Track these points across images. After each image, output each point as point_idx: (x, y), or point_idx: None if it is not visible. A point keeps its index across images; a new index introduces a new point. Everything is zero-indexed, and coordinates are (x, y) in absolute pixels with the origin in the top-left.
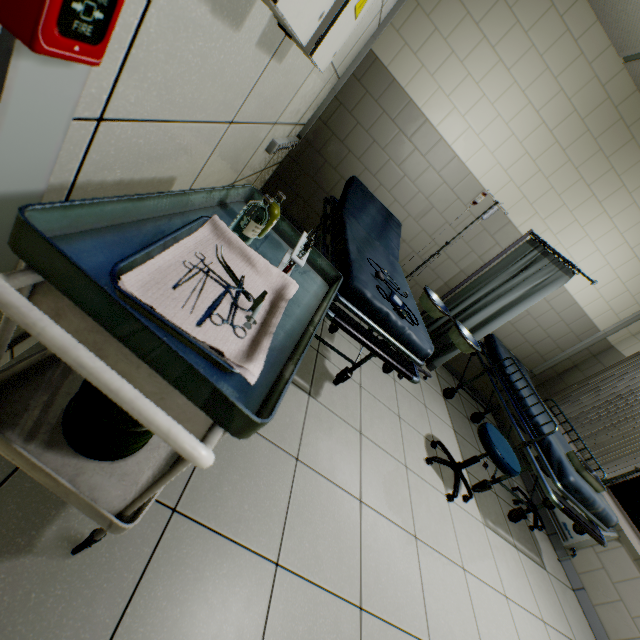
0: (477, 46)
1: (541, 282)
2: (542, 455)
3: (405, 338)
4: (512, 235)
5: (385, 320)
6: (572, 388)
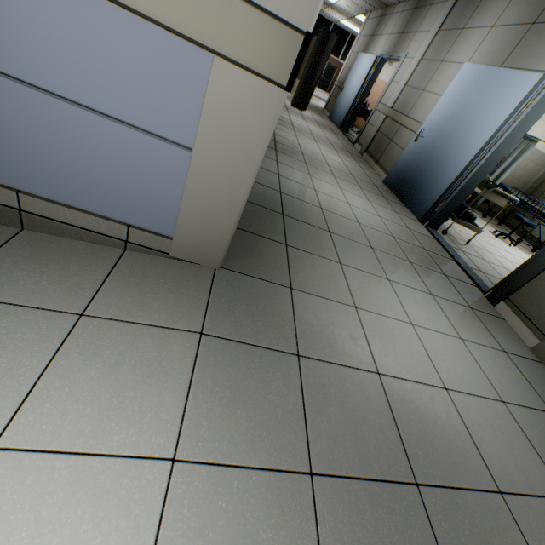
0: None
1: (521, 150)
2: (542, 218)
3: None
4: None
5: None
6: (544, 193)
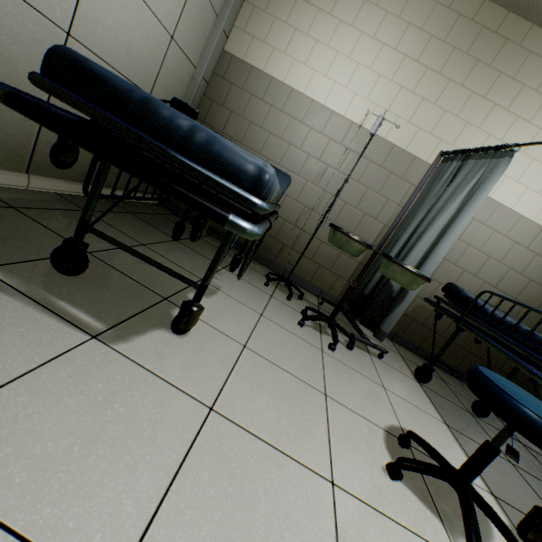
0: (315, 18)
1: (476, 181)
2: None
3: (199, 145)
4: (425, 171)
5: (144, 111)
6: None
